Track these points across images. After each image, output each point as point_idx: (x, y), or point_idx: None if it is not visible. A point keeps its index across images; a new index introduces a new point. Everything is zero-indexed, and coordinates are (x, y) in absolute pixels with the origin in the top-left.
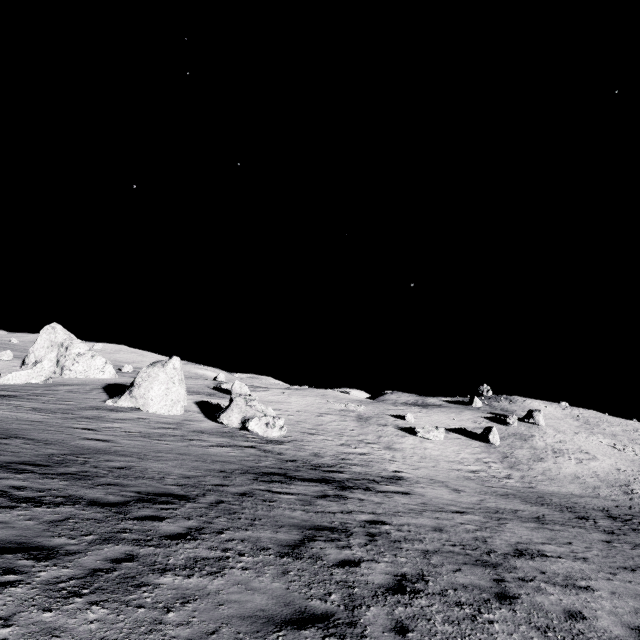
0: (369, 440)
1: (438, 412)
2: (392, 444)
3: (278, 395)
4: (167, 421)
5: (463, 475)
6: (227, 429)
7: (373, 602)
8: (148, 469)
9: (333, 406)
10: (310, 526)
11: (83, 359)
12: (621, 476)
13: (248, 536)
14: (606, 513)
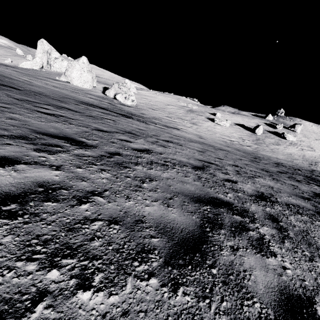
0: (185, 119)
1: (239, 116)
2: (197, 123)
3: (152, 94)
4: (78, 88)
5: (223, 140)
6: (106, 97)
7: (15, 106)
8: (25, 86)
9: (179, 103)
10: (61, 106)
11: (58, 61)
12: (318, 159)
13: (12, 94)
14: (278, 163)
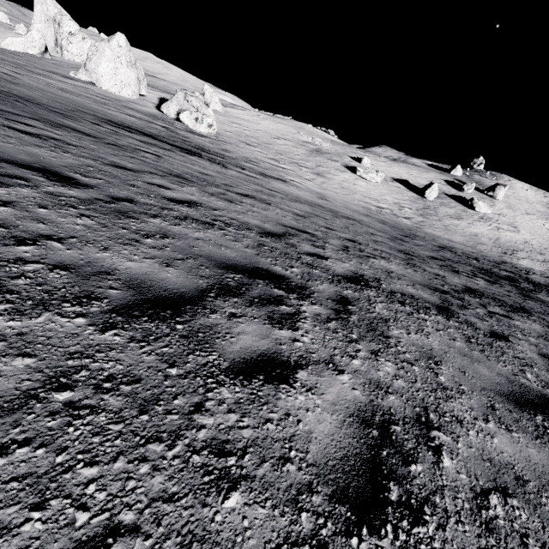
0: (305, 165)
1: (402, 166)
2: (325, 174)
3: (252, 116)
4: (109, 96)
5: (365, 206)
6: (163, 116)
7: None
8: (1, 84)
9: (300, 137)
10: (62, 125)
11: (75, 40)
12: (521, 246)
13: None
14: (445, 247)
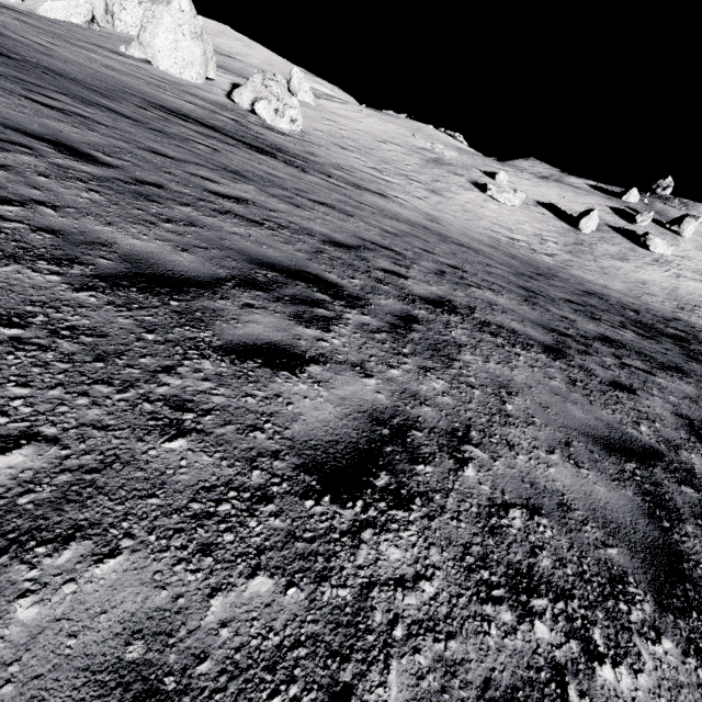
0: (417, 179)
1: (553, 186)
2: (444, 191)
3: (353, 112)
4: (167, 78)
5: (493, 236)
6: (233, 107)
7: None
8: (29, 54)
9: (414, 142)
10: (96, 103)
11: (129, 5)
12: None
13: None
14: (594, 293)
